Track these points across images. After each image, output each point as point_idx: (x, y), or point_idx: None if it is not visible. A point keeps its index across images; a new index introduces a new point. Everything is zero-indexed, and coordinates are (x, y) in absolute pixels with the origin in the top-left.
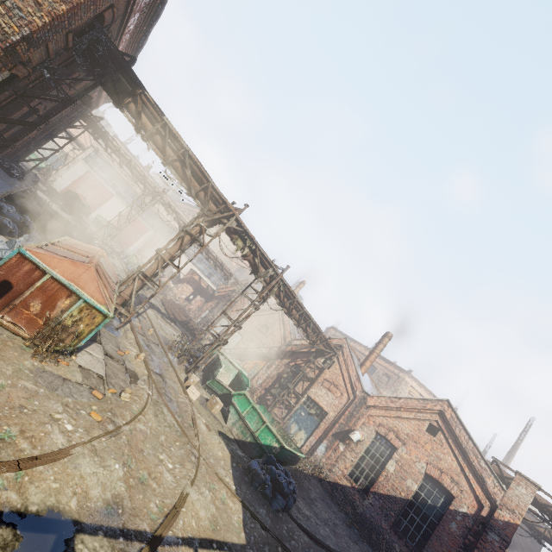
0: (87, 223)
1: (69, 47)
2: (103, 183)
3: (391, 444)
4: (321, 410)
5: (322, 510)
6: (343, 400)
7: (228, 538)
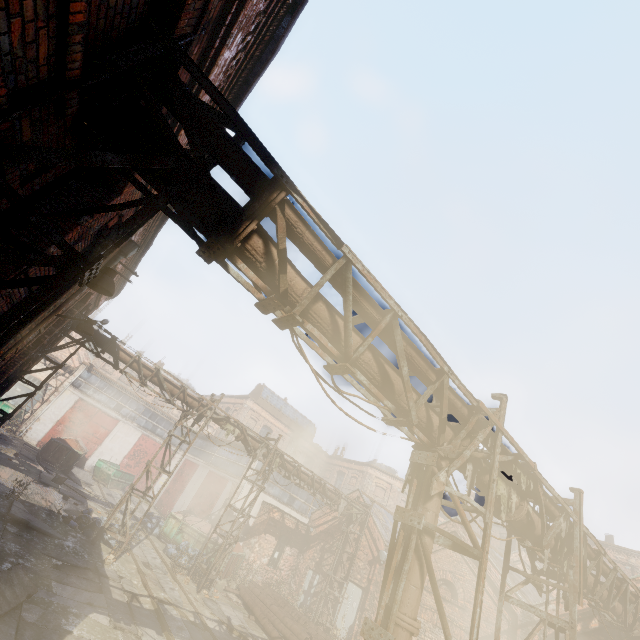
0: (83, 482)
1: (67, 80)
2: (103, 408)
3: None
4: None
5: None
6: None
7: None
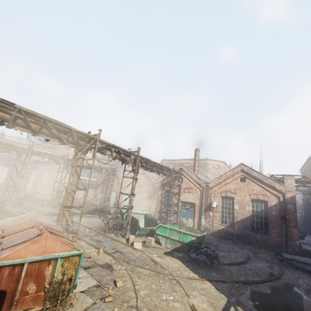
0: None
1: None
2: None
3: (230, 197)
4: (191, 204)
5: (223, 247)
6: (198, 192)
7: (222, 304)
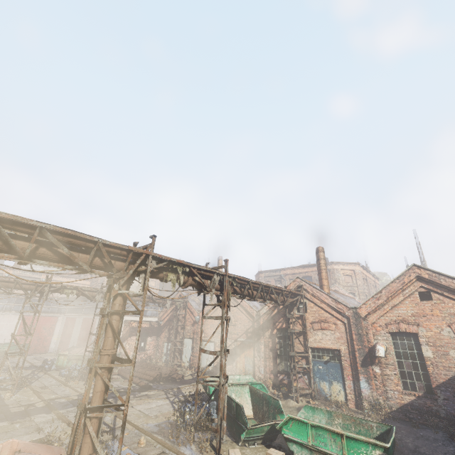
0: None
1: None
2: None
3: (408, 333)
4: (332, 352)
5: (432, 452)
6: (341, 328)
7: None
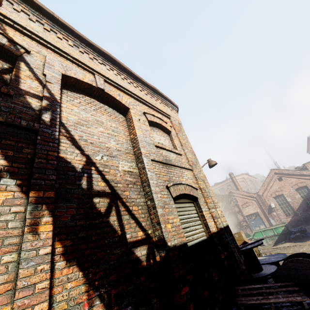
0: None
1: None
2: None
3: (280, 195)
4: (255, 214)
5: None
6: (254, 203)
7: None
